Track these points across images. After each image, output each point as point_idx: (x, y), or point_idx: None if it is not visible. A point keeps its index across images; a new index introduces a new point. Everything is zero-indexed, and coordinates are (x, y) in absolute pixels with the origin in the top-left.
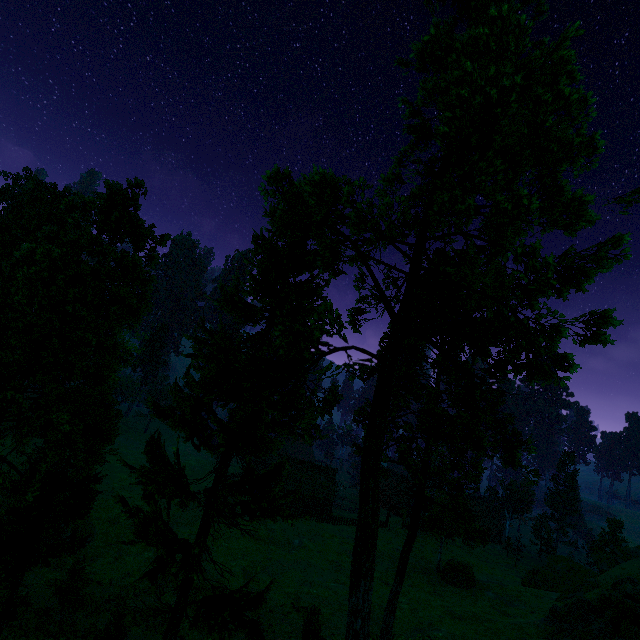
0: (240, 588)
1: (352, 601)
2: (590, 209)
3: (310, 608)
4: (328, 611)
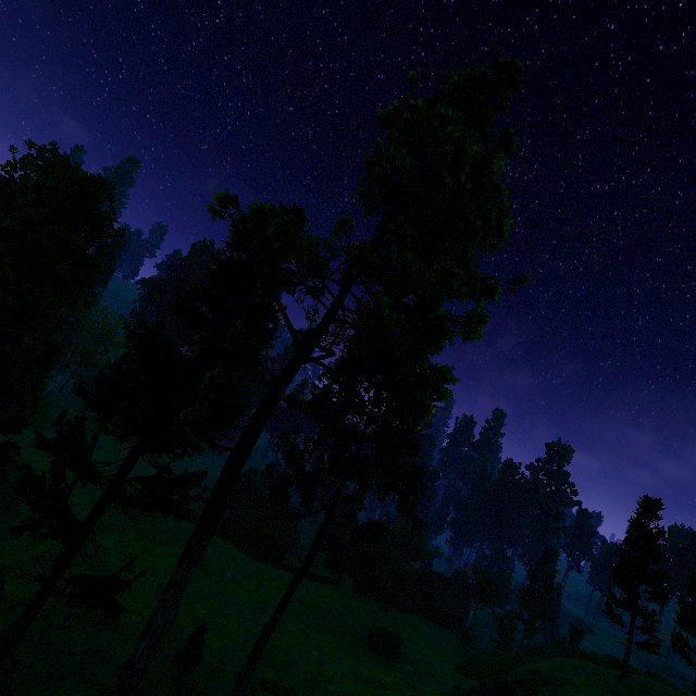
0: (114, 573)
1: (173, 574)
2: (499, 286)
3: (199, 625)
4: (229, 643)
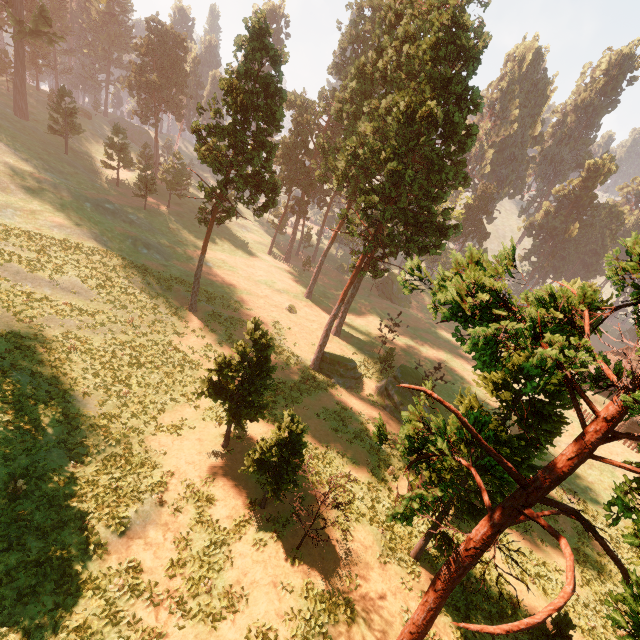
0: None
1: None
2: None
3: None
4: None
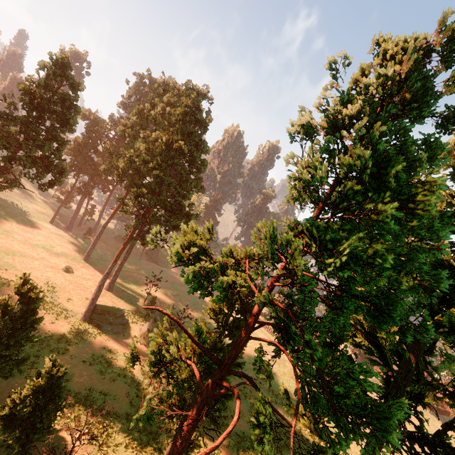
0: None
1: None
2: None
3: None
4: None
